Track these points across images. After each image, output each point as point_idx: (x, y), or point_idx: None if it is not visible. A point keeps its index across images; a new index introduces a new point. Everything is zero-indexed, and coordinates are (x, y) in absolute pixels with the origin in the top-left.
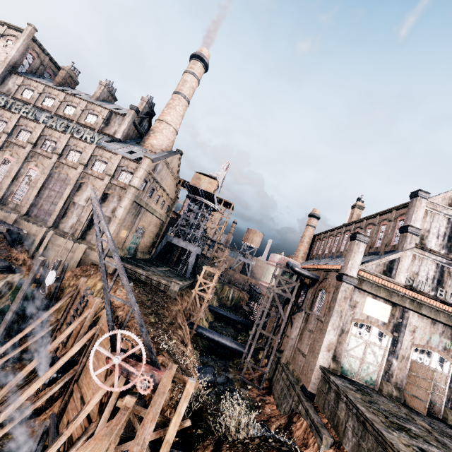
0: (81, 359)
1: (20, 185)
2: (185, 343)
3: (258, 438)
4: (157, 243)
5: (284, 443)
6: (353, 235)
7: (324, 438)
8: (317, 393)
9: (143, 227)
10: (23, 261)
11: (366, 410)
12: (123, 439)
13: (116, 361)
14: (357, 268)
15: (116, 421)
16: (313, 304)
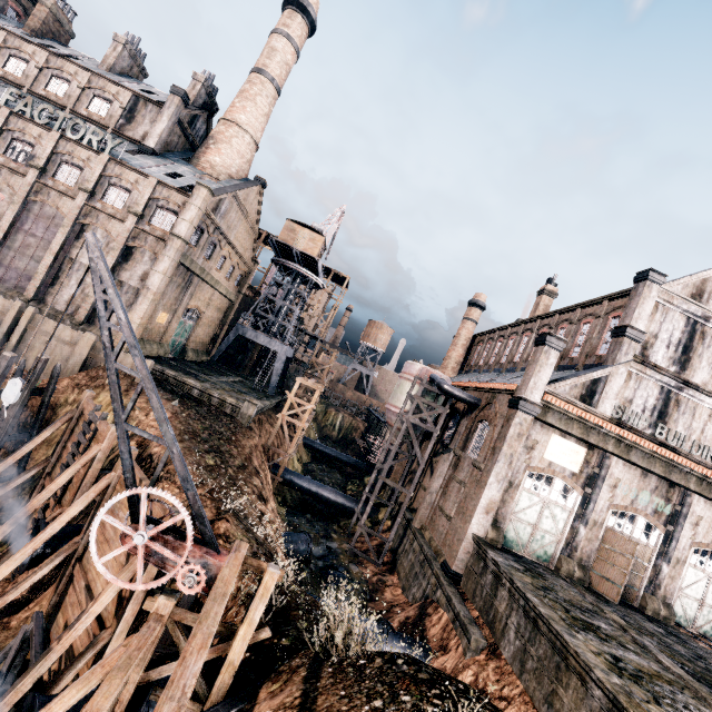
0: (86, 525)
1: None
2: (264, 498)
3: (379, 657)
4: (222, 336)
5: (422, 665)
6: (541, 337)
7: (473, 640)
8: (465, 574)
9: (197, 309)
10: None
11: (540, 603)
12: (157, 659)
13: (138, 541)
14: (541, 389)
15: (139, 641)
16: (468, 441)
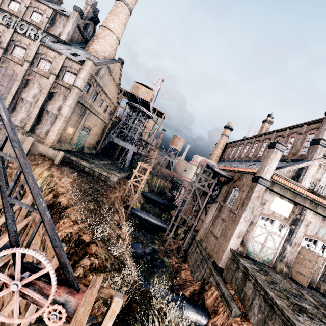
0: None
1: None
2: (120, 226)
3: None
4: (102, 141)
5: None
6: (272, 144)
7: (233, 311)
8: (225, 269)
9: (89, 127)
10: None
11: (275, 295)
12: None
13: (13, 289)
14: (271, 172)
15: None
16: (227, 198)
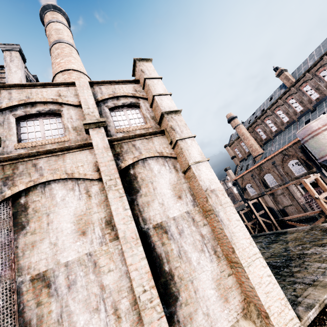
0: None
1: None
2: None
3: None
4: None
5: None
6: None
7: None
8: None
9: None
10: None
11: None
12: None
13: None
14: None
15: None
16: None
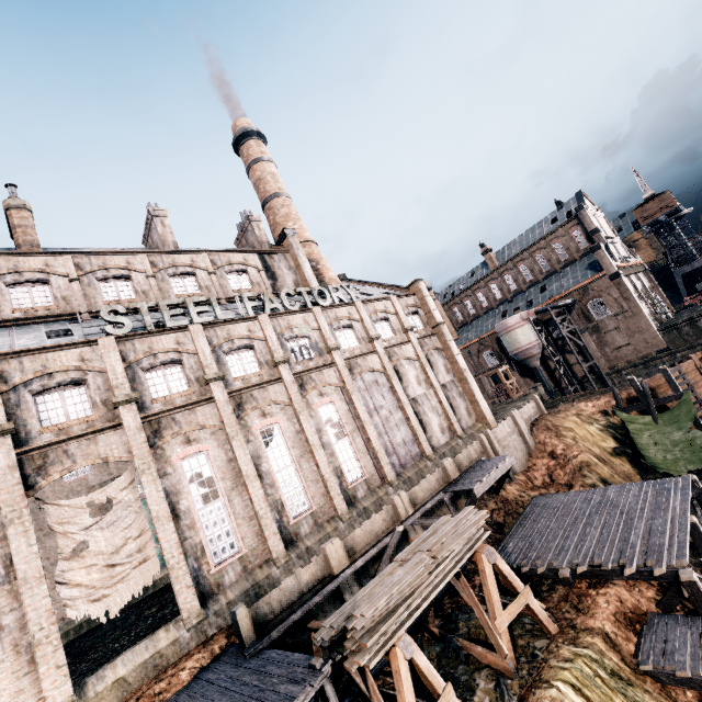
0: None
1: (334, 448)
2: None
3: None
4: None
5: None
6: (595, 247)
7: None
8: (669, 344)
9: None
10: (520, 492)
11: None
12: None
13: None
14: (614, 265)
15: None
16: (591, 316)
